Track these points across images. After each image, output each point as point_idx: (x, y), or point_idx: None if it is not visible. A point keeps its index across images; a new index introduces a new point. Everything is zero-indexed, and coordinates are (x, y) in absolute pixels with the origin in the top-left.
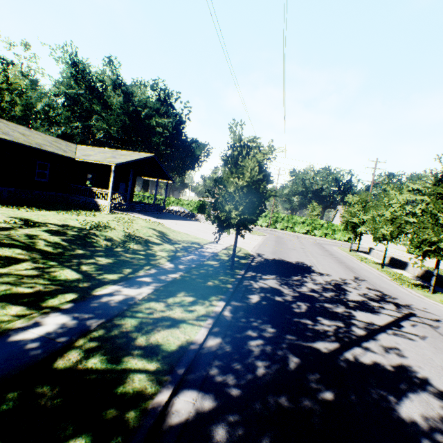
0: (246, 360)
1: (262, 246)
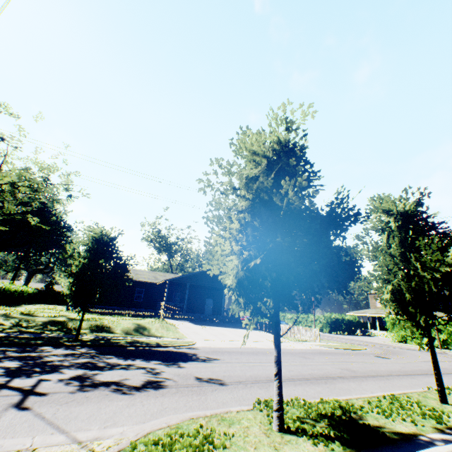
0: None
1: (245, 348)
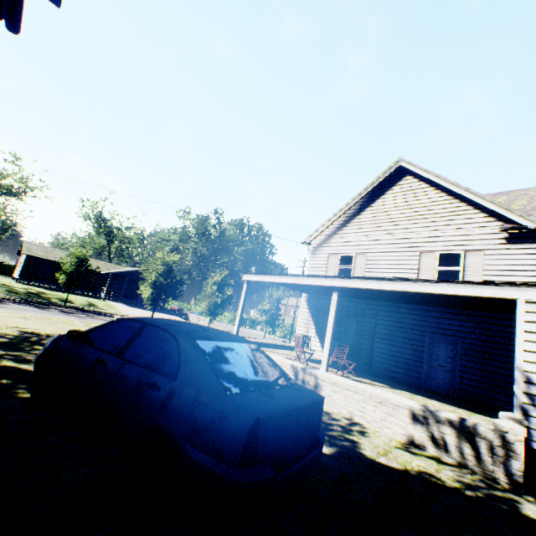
0: None
1: None
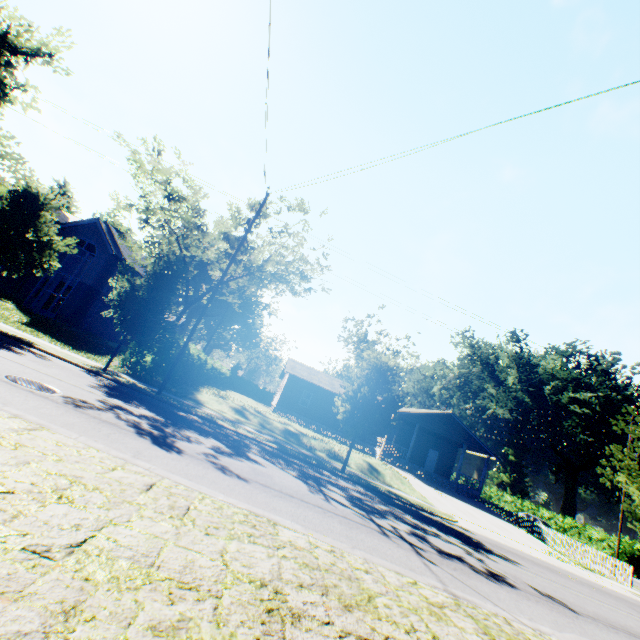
0: (222, 430)
1: (529, 555)
